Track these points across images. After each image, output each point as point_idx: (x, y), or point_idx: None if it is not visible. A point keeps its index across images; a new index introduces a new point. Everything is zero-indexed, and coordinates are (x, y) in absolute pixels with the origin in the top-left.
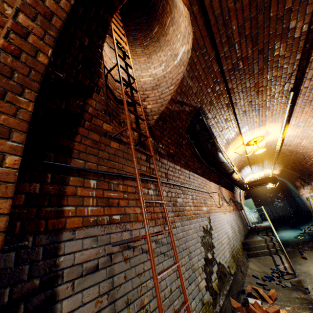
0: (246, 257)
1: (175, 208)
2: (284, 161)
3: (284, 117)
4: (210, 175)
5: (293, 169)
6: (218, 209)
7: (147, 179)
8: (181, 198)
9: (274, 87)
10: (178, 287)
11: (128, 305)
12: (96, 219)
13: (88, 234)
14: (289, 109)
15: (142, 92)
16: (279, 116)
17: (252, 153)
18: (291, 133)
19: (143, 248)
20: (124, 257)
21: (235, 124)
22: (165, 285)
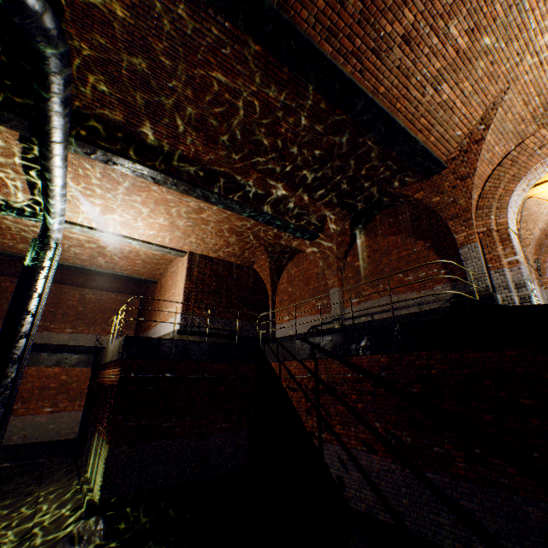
0: None
1: None
2: None
3: None
4: None
5: None
6: None
7: None
8: None
9: None
10: None
11: None
12: None
13: None
14: None
15: None
16: None
17: None
18: None
19: None
20: None
21: None
22: None
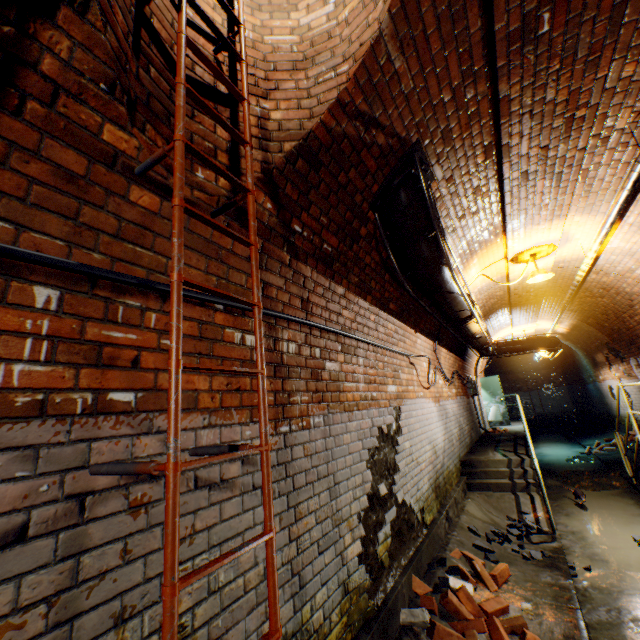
0: (464, 489)
1: (317, 384)
2: (584, 308)
3: (619, 199)
4: (417, 319)
5: (599, 327)
6: (424, 392)
7: (243, 308)
8: (337, 361)
9: (615, 113)
10: (289, 562)
11: (123, 622)
12: (41, 401)
13: (1, 441)
14: (636, 178)
15: (264, 72)
16: (603, 199)
17: (521, 282)
18: (620, 244)
19: (200, 476)
20: (131, 501)
21: (497, 207)
22: (252, 561)
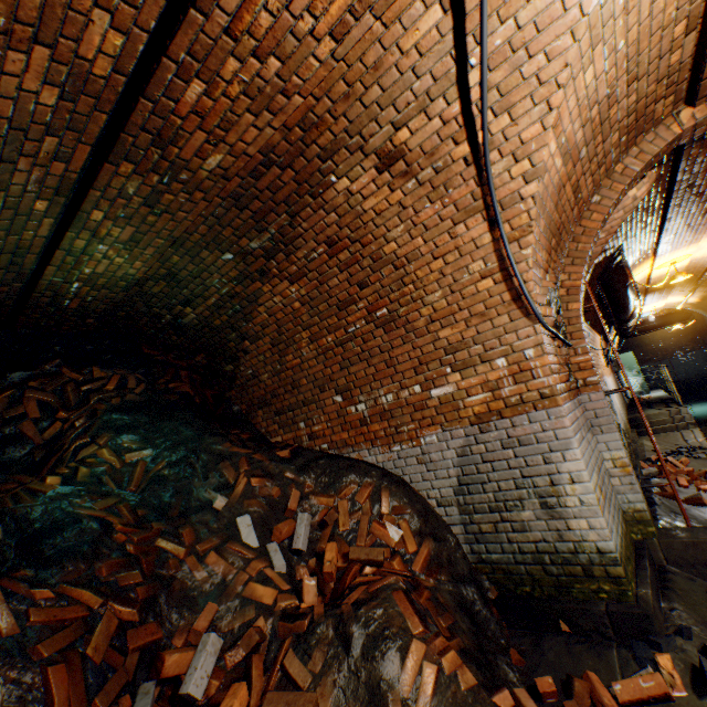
0: (636, 435)
1: None
2: None
3: None
4: (596, 324)
5: None
6: (604, 372)
7: None
8: None
9: None
10: None
11: None
12: None
13: None
14: None
15: None
16: None
17: (659, 278)
18: None
19: None
20: None
21: (652, 247)
22: None
